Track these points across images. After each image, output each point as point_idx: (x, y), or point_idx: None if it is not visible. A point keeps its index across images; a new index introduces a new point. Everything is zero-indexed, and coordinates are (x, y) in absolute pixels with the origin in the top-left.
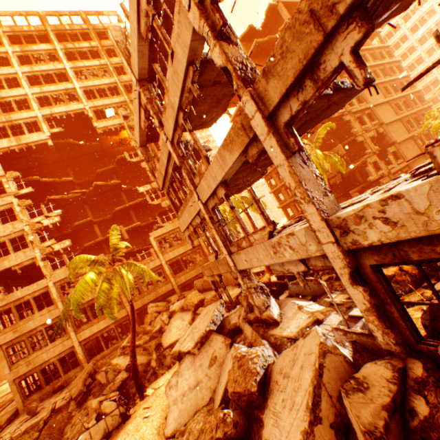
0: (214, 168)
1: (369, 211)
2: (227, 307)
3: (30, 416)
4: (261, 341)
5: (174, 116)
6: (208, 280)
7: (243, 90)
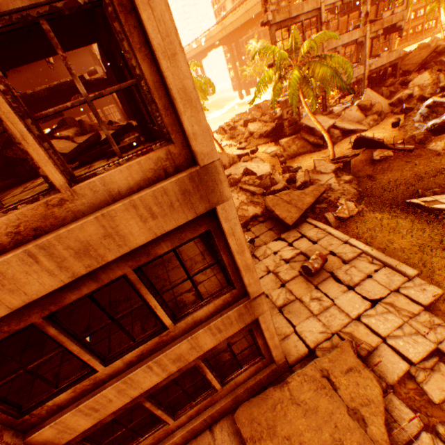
0: (345, 38)
1: (373, 63)
2: (294, 128)
3: (322, 272)
4: (341, 112)
5: (338, 0)
6: (283, 112)
7: (368, 23)
